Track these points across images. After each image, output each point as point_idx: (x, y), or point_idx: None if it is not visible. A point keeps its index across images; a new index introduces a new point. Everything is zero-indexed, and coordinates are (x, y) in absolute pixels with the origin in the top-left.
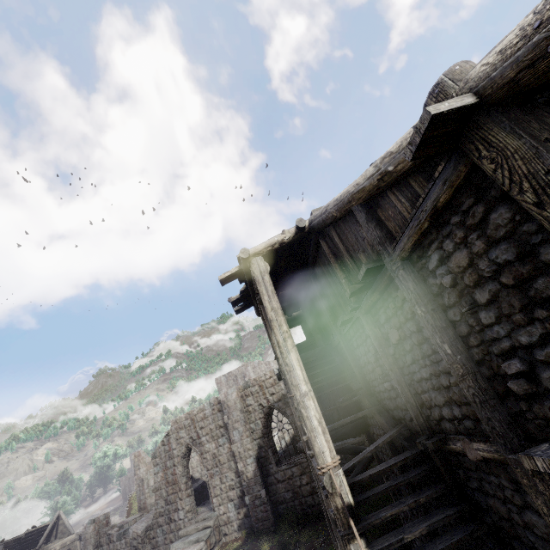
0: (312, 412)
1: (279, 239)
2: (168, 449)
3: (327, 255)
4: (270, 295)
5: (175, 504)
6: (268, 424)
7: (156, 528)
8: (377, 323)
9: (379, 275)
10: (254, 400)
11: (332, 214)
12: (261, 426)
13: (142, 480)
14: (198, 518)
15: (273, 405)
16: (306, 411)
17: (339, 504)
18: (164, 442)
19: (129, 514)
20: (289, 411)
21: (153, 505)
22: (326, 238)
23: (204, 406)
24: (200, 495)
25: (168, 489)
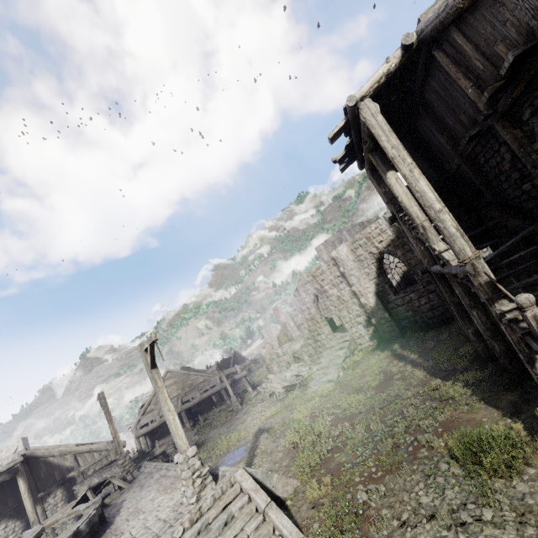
0: (448, 223)
1: (384, 70)
2: (300, 299)
3: (446, 68)
4: (387, 134)
5: (317, 331)
6: (381, 267)
7: (308, 347)
8: (517, 123)
9: (528, 60)
10: (364, 250)
11: (456, 7)
12: (375, 269)
13: (284, 324)
14: (336, 337)
15: (383, 250)
16: (442, 223)
17: (482, 281)
18: (295, 295)
19: (280, 346)
20: (399, 252)
21: (297, 337)
22: (444, 45)
23: (319, 264)
24: (331, 327)
25: (308, 323)
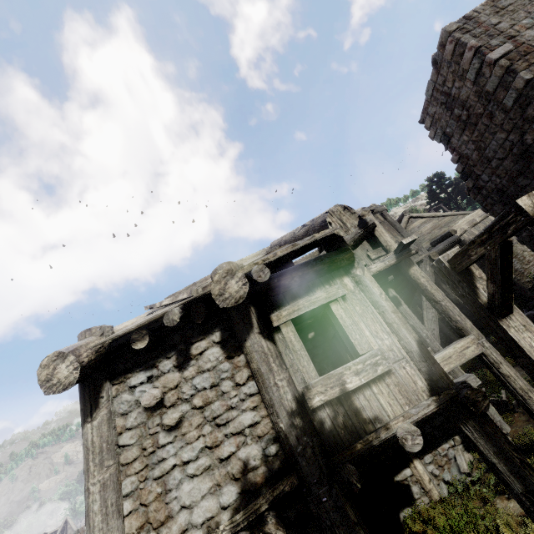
0: None
1: None
2: None
3: None
4: None
5: None
6: None
7: None
8: None
9: None
10: None
11: None
12: None
13: None
14: None
15: None
16: None
17: None
18: None
19: None
20: None
21: None
22: None
23: None
24: None
25: None
